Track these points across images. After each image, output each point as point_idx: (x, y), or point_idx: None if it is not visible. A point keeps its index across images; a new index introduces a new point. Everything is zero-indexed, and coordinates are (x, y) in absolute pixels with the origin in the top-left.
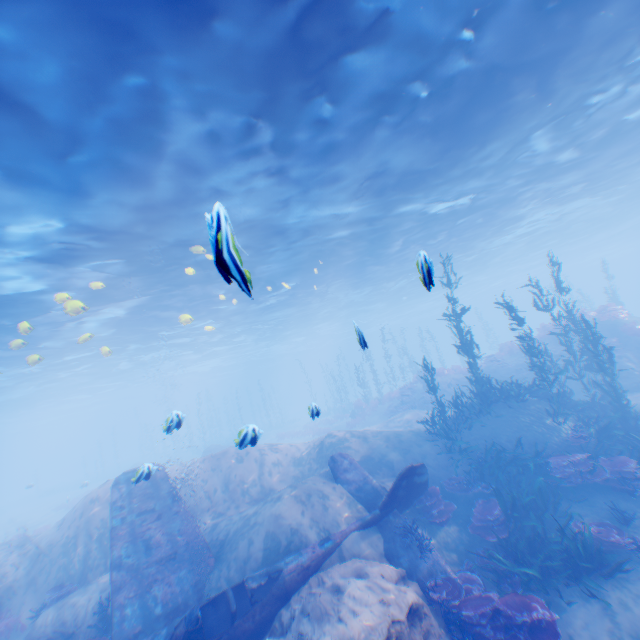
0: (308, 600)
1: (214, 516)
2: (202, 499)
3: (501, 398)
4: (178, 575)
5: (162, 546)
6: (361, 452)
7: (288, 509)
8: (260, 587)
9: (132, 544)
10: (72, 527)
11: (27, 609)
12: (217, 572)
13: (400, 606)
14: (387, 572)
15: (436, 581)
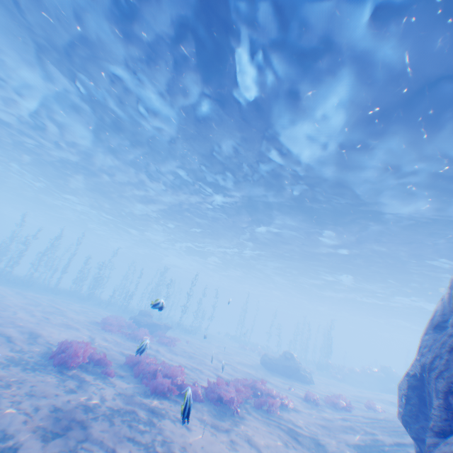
0: None
1: None
2: None
3: None
4: None
5: None
6: None
7: None
8: None
9: None
10: None
11: None
12: None
13: None
14: None
15: None
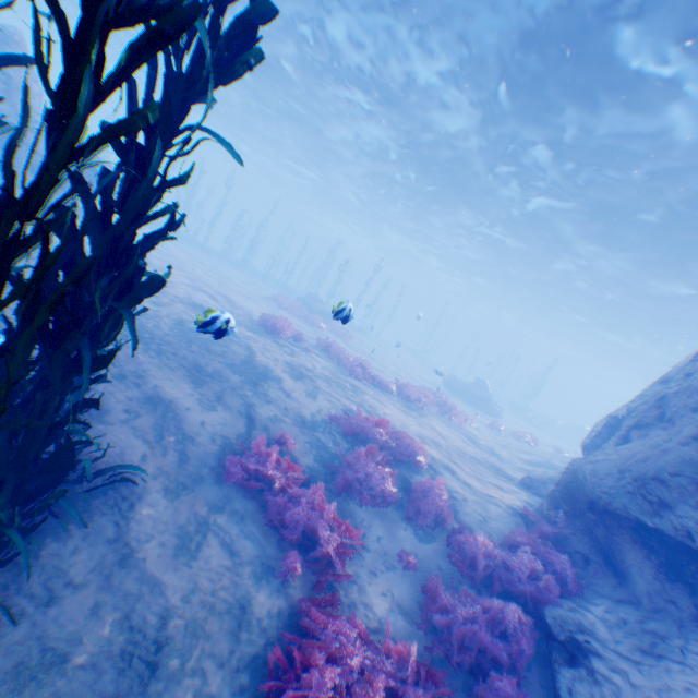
0: None
1: None
2: None
3: None
4: None
5: None
6: None
7: None
8: None
9: None
10: None
11: None
12: None
13: None
14: None
15: None
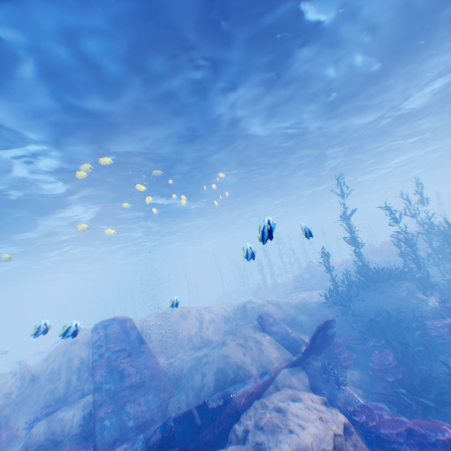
0: (260, 417)
1: (167, 357)
2: (156, 344)
3: (382, 278)
4: (146, 398)
5: (132, 375)
6: (276, 314)
7: (231, 350)
8: (213, 408)
9: (109, 373)
10: (56, 362)
11: (21, 423)
12: (176, 396)
13: (336, 424)
14: (315, 399)
15: (354, 408)
